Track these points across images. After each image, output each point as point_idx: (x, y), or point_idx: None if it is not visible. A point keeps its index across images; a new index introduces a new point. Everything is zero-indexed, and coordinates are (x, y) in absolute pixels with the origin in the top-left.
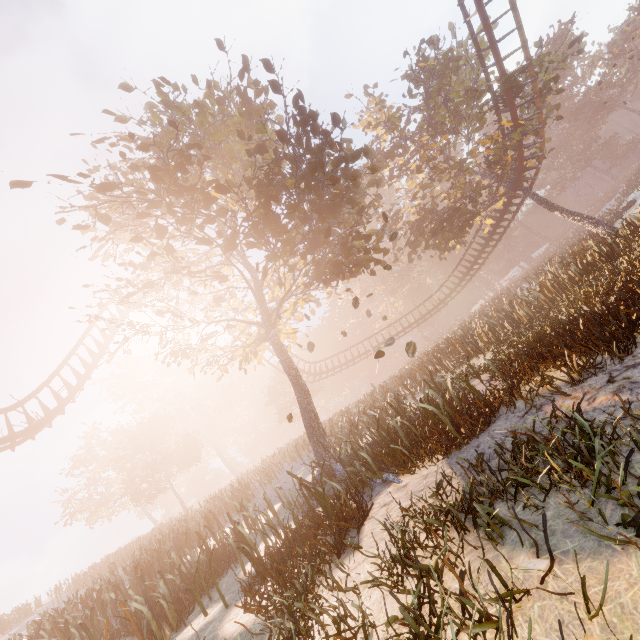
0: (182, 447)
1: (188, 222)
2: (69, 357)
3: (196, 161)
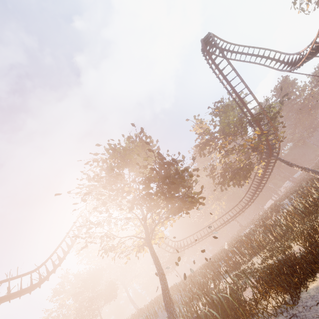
0: (107, 289)
1: (115, 200)
2: (62, 242)
3: (121, 167)
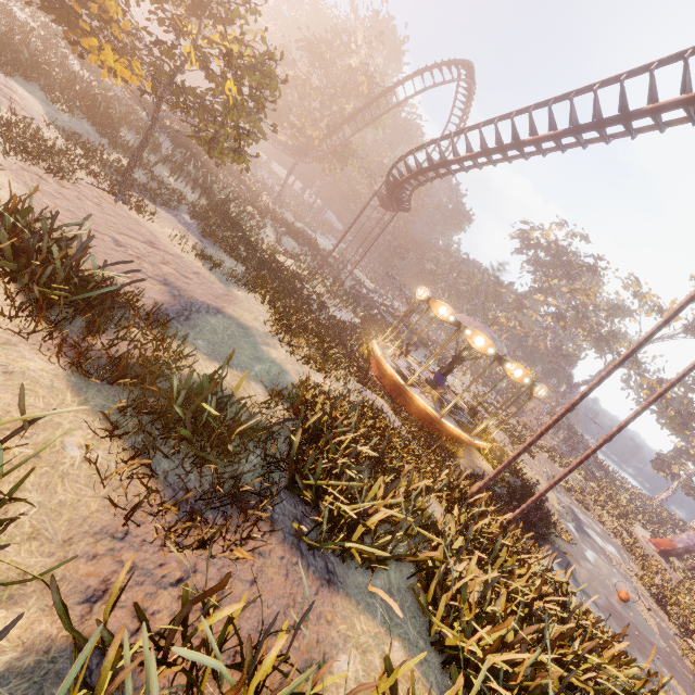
0: None
1: None
2: None
3: None
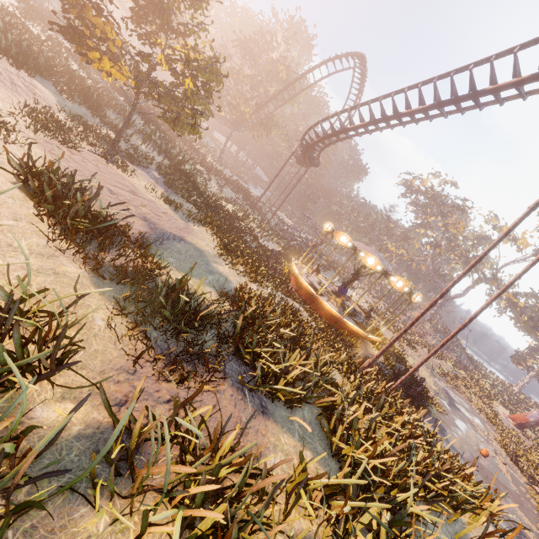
0: None
1: None
2: None
3: None
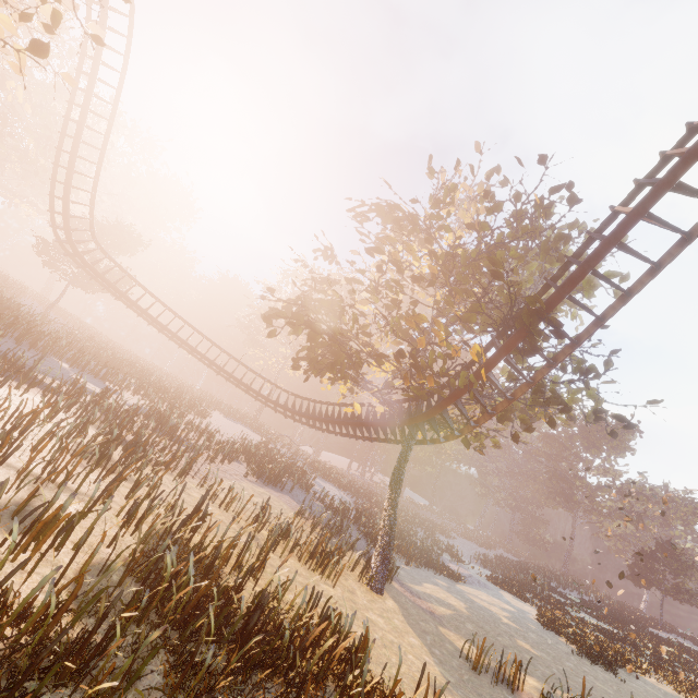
0: None
1: None
2: None
3: None
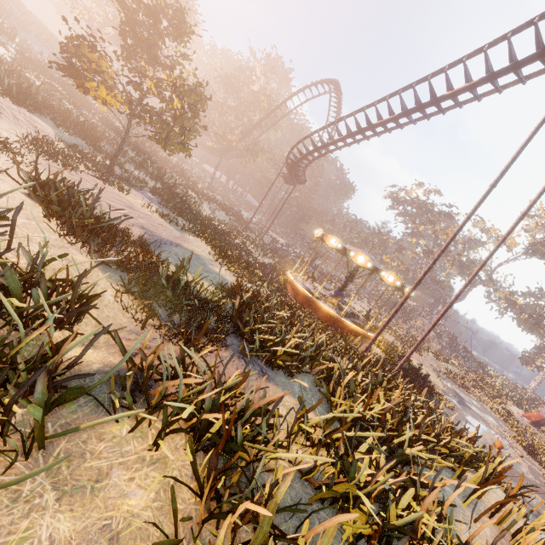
0: None
1: (109, 2)
2: None
3: None
